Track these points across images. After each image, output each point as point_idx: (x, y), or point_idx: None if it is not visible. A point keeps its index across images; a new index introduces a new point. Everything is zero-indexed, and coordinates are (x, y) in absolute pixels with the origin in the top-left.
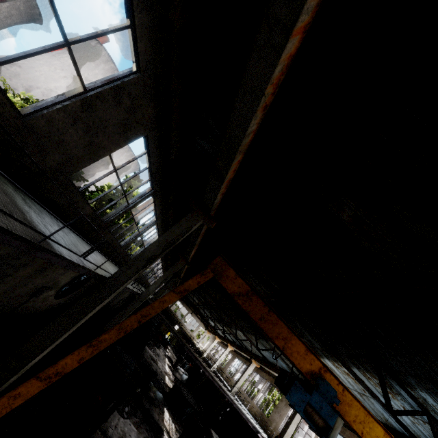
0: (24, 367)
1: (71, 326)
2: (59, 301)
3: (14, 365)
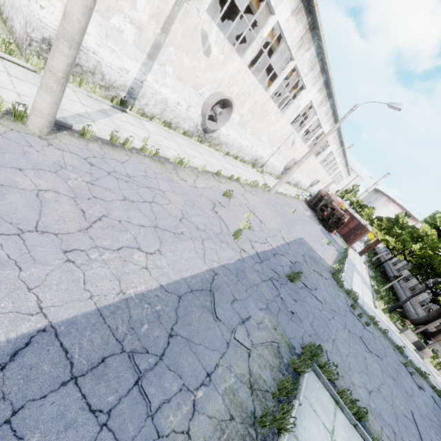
0: None
1: None
2: None
3: None
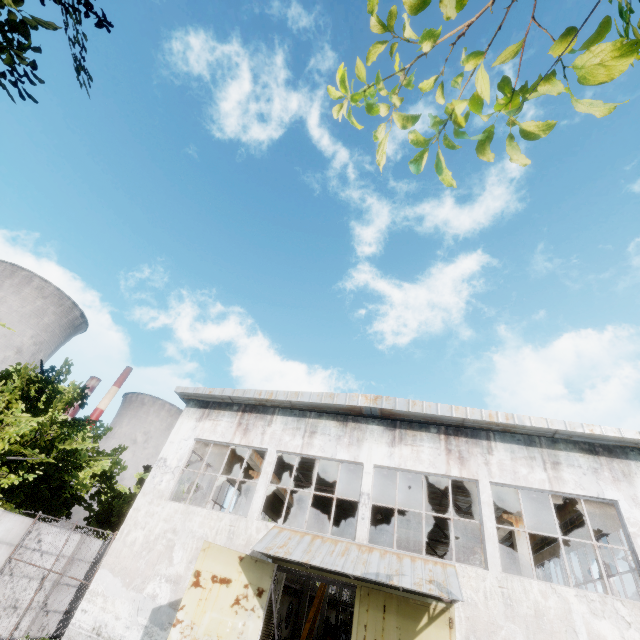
0: (301, 631)
1: (304, 610)
2: (287, 632)
3: (298, 633)
